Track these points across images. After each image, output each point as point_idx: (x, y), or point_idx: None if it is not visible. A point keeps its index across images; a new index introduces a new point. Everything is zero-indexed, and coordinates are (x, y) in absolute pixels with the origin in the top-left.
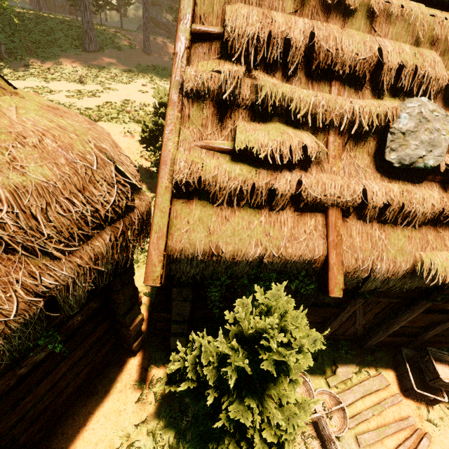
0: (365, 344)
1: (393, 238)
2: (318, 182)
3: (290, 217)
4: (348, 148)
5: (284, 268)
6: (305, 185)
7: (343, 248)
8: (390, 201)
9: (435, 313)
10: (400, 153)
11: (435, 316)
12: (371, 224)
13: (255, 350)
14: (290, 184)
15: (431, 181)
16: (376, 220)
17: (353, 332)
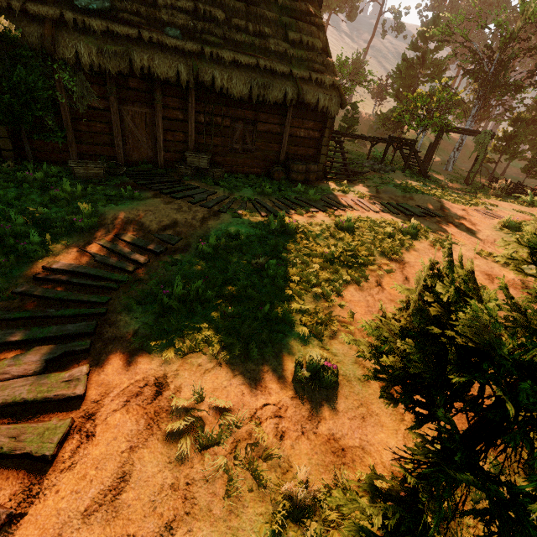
0: (158, 163)
1: (87, 37)
2: (35, 4)
3: (26, 20)
4: (61, 3)
5: (29, 44)
6: (28, 4)
7: (57, 35)
8: (77, 18)
9: (175, 122)
10: (79, 0)
11: (177, 124)
12: (75, 31)
13: (3, 55)
14: (19, 2)
15: (107, 19)
16: (78, 30)
17: (147, 154)
